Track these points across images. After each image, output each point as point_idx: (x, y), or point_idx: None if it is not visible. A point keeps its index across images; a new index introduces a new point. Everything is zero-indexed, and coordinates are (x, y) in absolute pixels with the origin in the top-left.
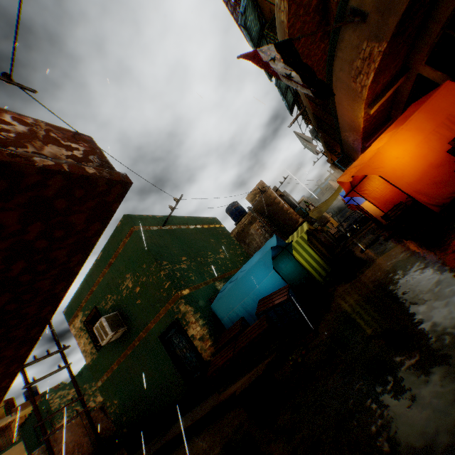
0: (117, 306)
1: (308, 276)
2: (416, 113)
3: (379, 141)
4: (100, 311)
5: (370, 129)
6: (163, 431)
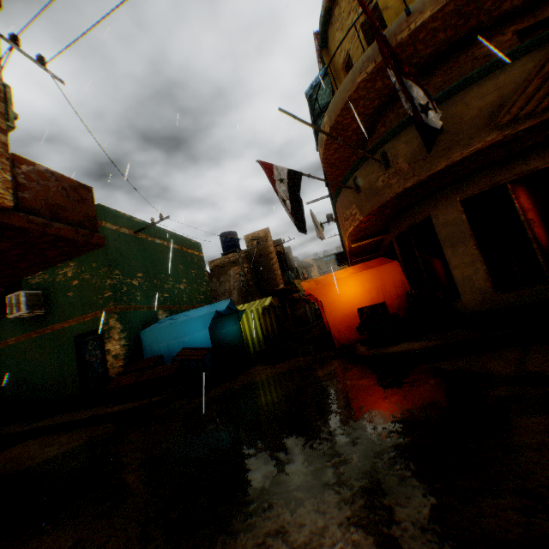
0: (46, 287)
1: (242, 345)
2: (369, 271)
3: (344, 272)
4: (23, 281)
5: (359, 251)
6: (36, 421)
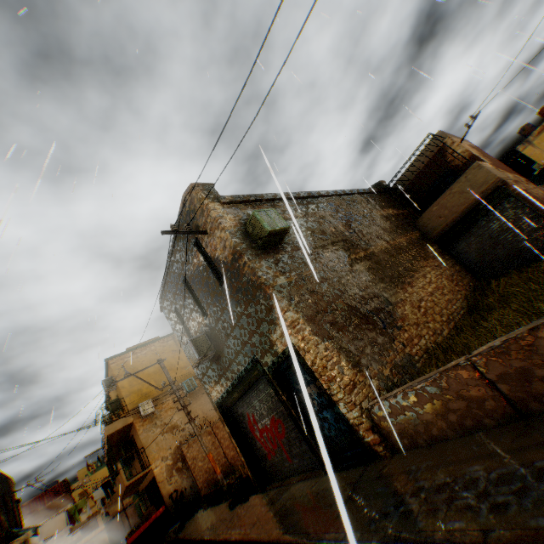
0: None
1: None
2: None
3: None
4: None
5: None
6: None
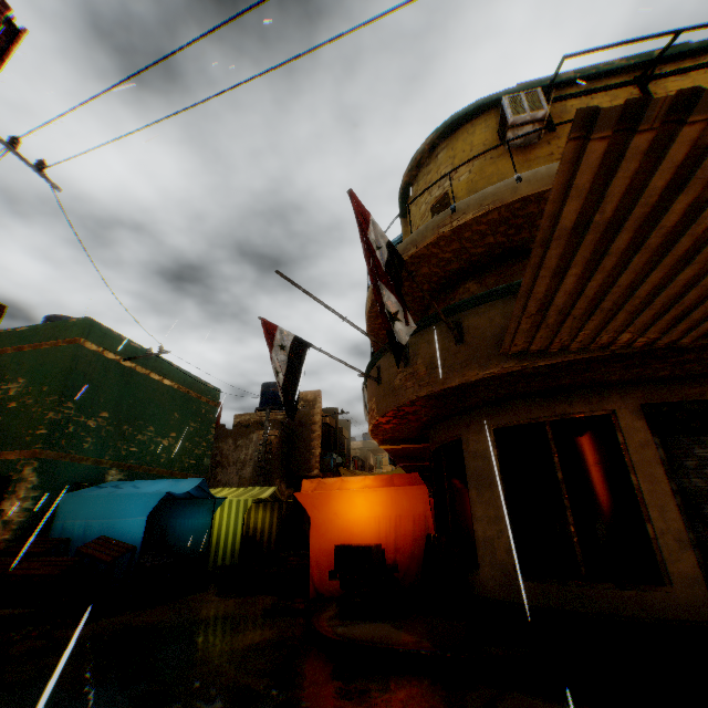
0: None
1: (205, 551)
2: (385, 490)
3: (361, 481)
4: None
5: (404, 455)
6: None
